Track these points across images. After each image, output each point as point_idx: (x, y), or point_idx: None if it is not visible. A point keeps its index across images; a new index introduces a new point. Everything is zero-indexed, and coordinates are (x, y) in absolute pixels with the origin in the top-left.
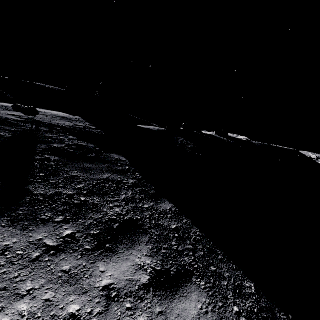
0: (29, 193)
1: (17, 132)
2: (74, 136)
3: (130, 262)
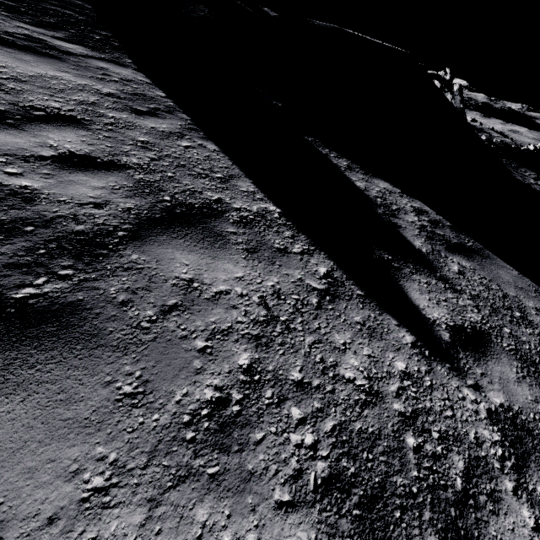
0: None
1: None
2: None
3: (44, 31)
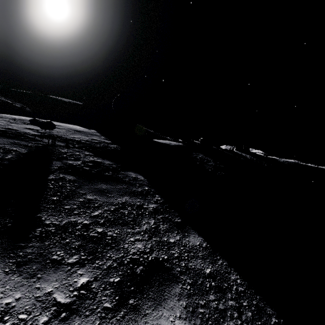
0: (40, 222)
1: (32, 148)
2: (89, 151)
3: None
